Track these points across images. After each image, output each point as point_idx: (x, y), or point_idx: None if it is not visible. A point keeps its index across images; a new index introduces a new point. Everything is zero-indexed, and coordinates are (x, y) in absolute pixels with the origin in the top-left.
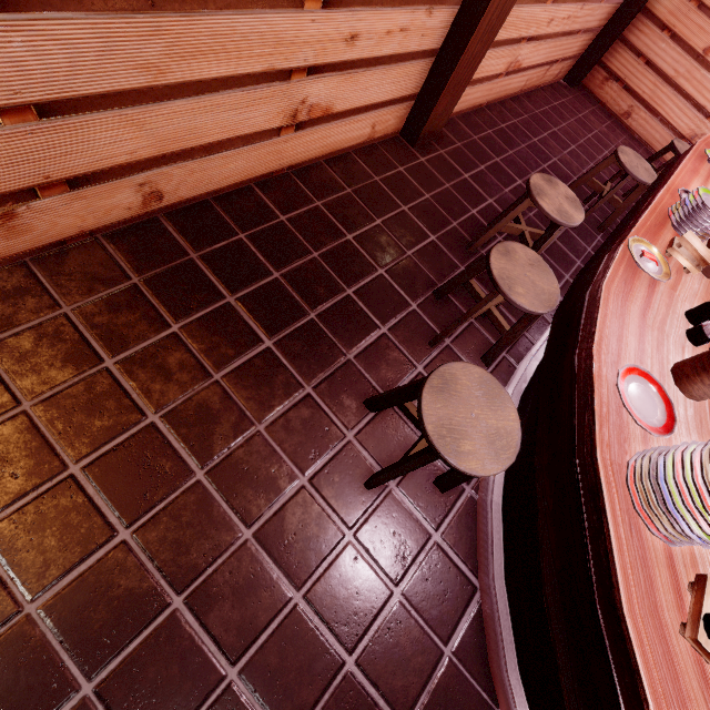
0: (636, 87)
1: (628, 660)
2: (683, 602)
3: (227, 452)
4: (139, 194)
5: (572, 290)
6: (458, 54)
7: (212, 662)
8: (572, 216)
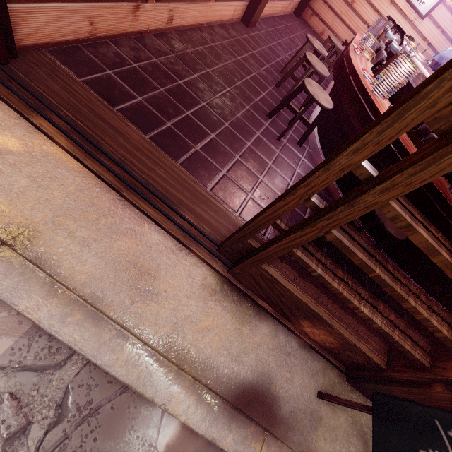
0: (325, 19)
1: (379, 115)
2: None
3: (232, 120)
4: (168, 16)
5: (336, 64)
6: None
7: (254, 174)
8: (324, 52)
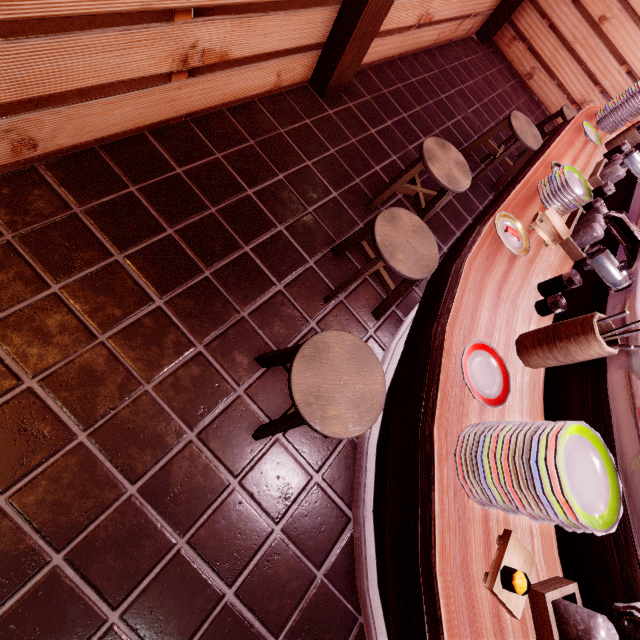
0: (539, 48)
1: (435, 610)
2: (491, 554)
3: (112, 413)
4: (5, 142)
5: (446, 259)
6: (362, 5)
7: (93, 610)
8: (460, 182)
